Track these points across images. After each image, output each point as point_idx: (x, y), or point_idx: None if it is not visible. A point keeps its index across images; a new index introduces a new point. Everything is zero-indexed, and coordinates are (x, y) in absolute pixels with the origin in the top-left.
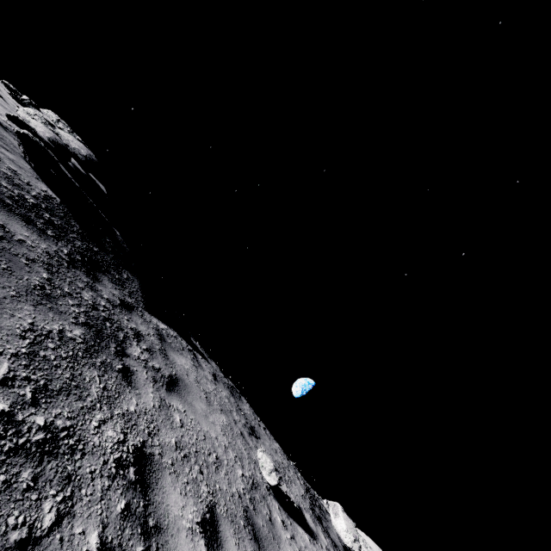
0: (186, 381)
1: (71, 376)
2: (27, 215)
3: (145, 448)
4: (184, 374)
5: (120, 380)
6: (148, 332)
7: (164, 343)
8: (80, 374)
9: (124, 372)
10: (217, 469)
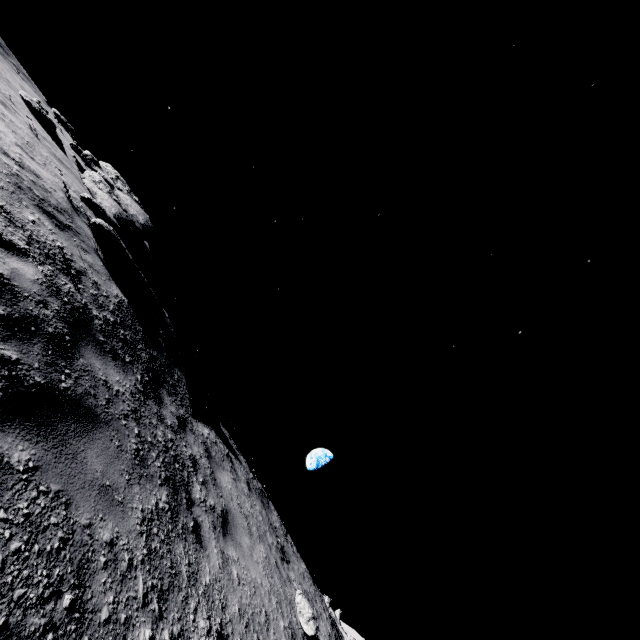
0: (232, 511)
1: (170, 563)
2: (113, 347)
3: (222, 631)
4: (230, 500)
5: (195, 543)
6: (200, 453)
7: (211, 461)
8: (174, 556)
9: (195, 530)
10: (268, 630)
